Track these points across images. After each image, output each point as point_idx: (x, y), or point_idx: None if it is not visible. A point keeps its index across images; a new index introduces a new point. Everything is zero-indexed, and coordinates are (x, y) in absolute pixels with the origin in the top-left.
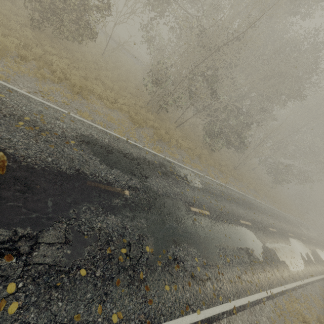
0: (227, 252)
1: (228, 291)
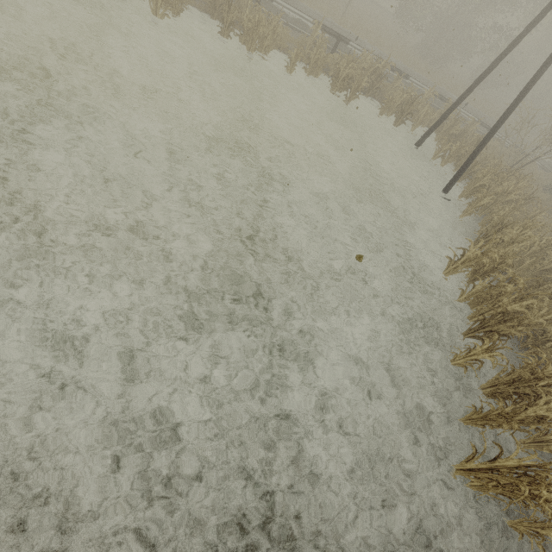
0: None
1: None
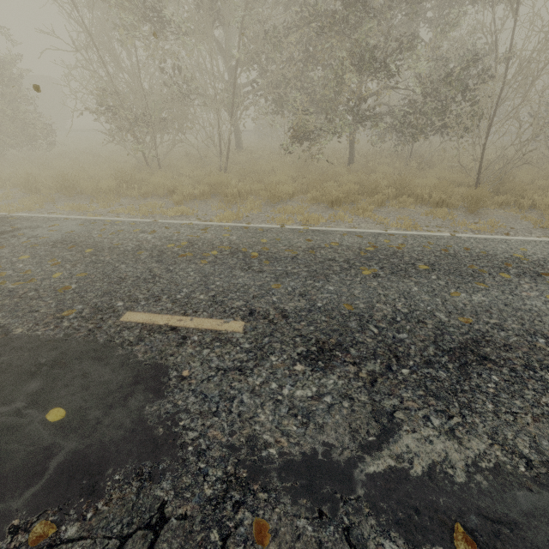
0: None
1: None
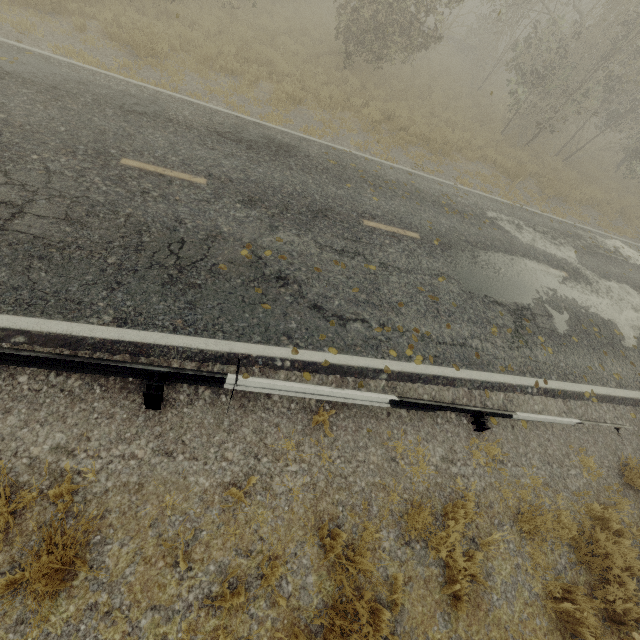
0: None
1: None
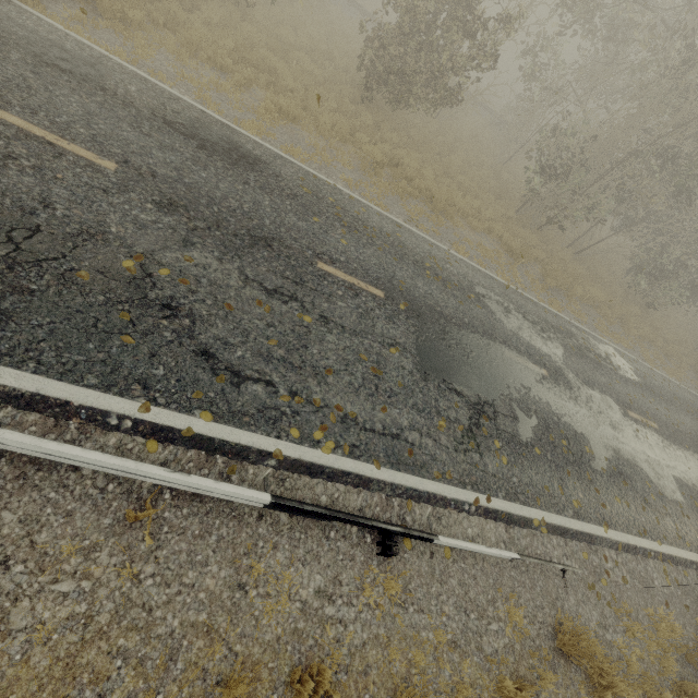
0: (693, 493)
1: (697, 541)
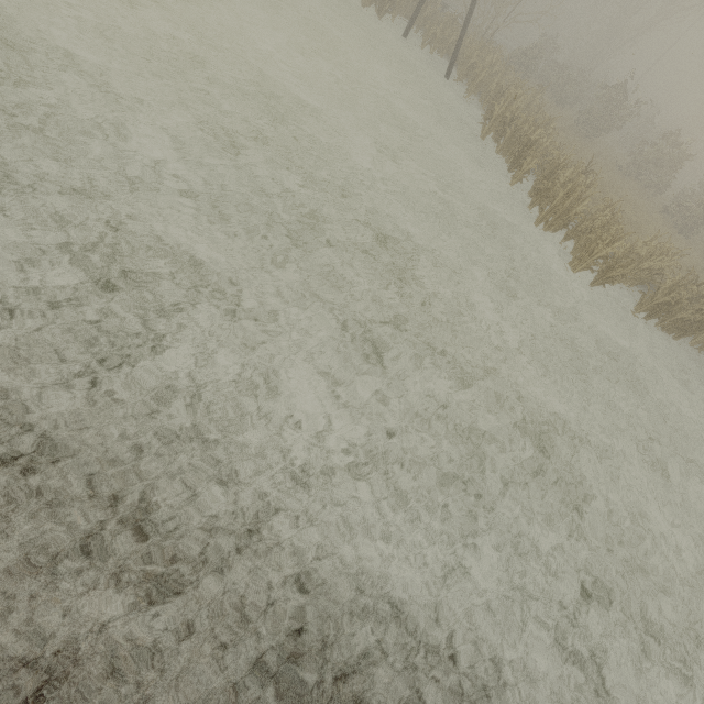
0: None
1: None
